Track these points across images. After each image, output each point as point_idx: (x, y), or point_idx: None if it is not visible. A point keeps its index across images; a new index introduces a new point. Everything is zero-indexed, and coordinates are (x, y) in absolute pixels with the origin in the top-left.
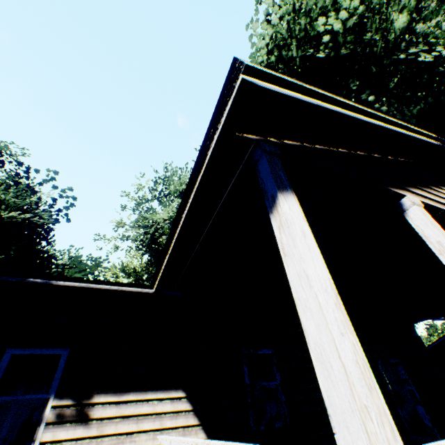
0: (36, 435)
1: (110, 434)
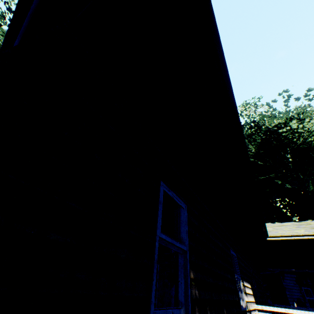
0: (242, 297)
1: (249, 301)
